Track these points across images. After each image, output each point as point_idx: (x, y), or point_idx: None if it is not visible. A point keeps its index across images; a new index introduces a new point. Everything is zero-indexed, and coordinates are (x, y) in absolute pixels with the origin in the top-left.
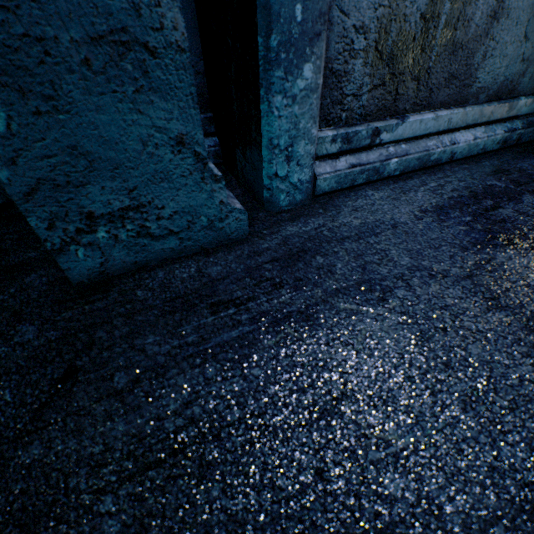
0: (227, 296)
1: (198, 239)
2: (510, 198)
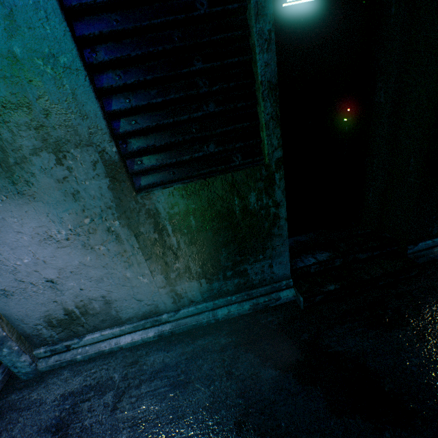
0: None
1: None
2: (103, 392)
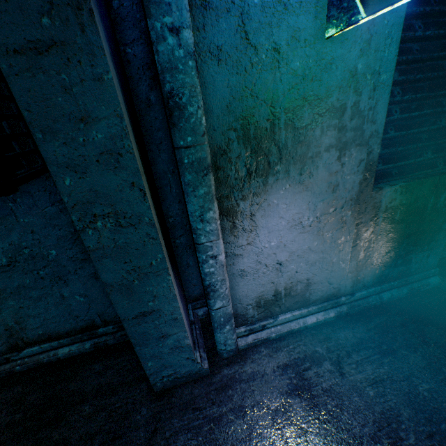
0: (198, 405)
1: (192, 376)
2: (318, 362)
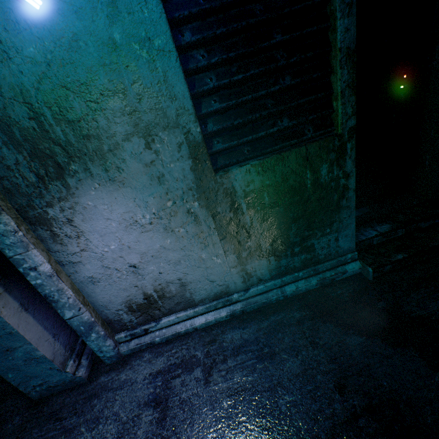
0: (61, 415)
1: (69, 385)
2: (191, 368)
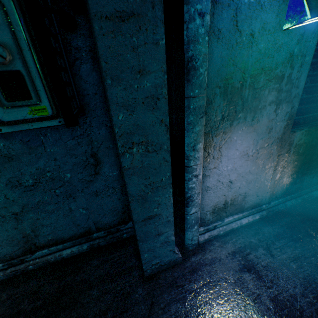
0: (179, 283)
1: (171, 264)
2: (255, 249)
